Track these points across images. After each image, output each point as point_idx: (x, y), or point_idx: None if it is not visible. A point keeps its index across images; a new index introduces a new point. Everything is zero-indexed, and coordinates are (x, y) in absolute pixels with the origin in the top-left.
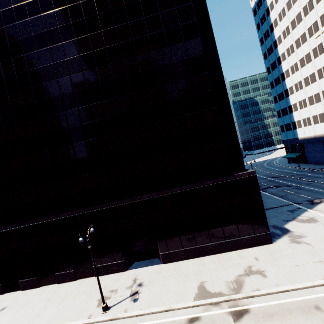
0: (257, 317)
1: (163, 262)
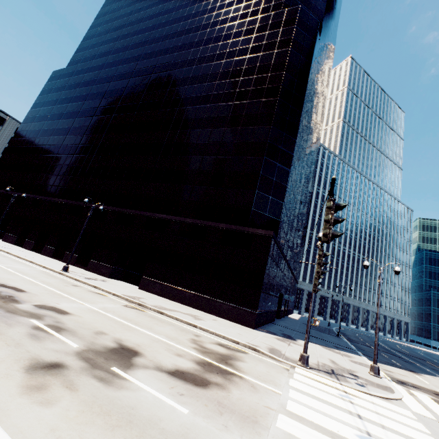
0: (142, 313)
1: (139, 286)
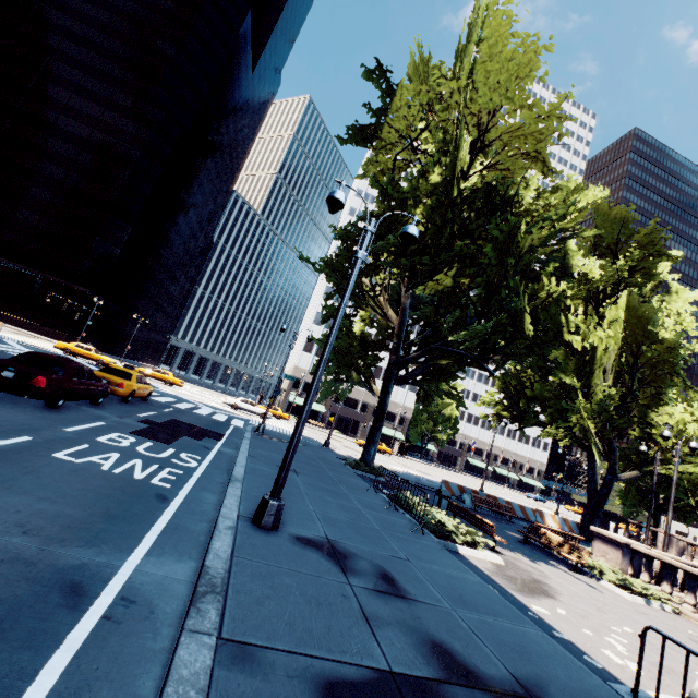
0: None
1: None
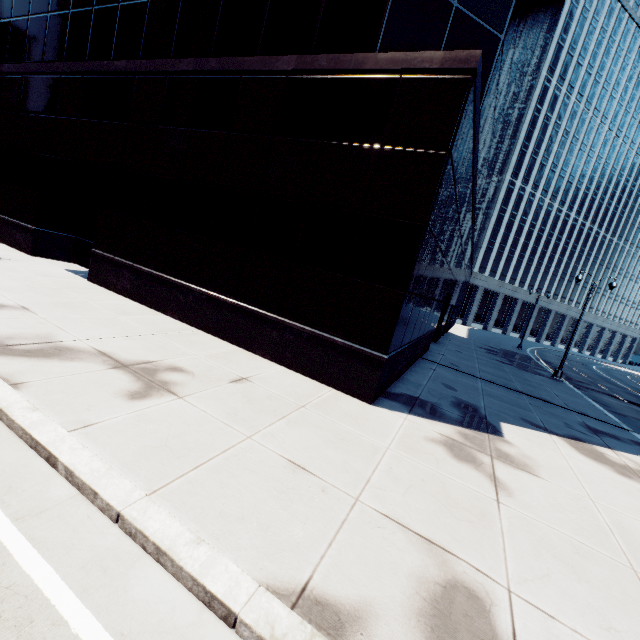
0: None
1: (89, 275)
